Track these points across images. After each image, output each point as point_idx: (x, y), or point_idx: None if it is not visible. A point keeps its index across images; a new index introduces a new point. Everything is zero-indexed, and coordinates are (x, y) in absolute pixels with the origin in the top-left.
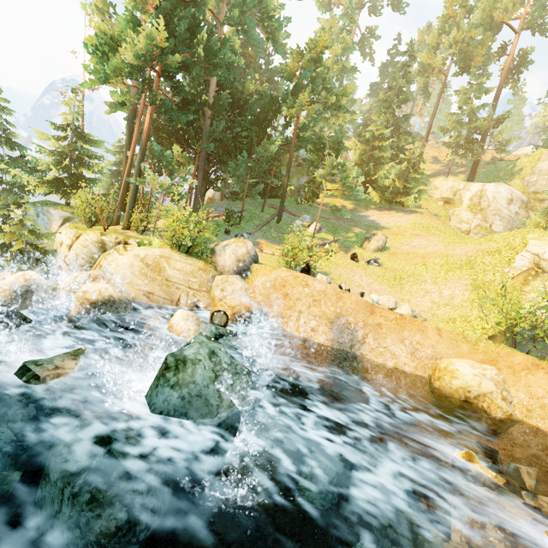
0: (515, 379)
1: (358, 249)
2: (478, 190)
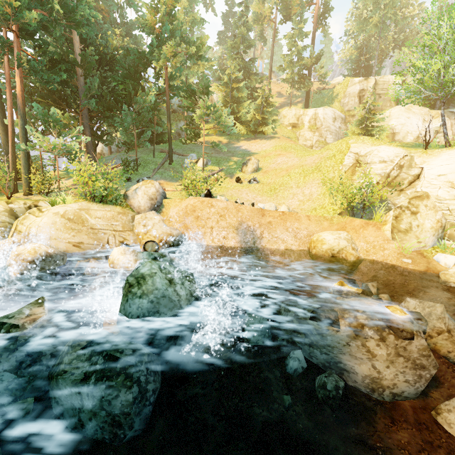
0: (357, 235)
1: (239, 173)
2: (313, 114)
